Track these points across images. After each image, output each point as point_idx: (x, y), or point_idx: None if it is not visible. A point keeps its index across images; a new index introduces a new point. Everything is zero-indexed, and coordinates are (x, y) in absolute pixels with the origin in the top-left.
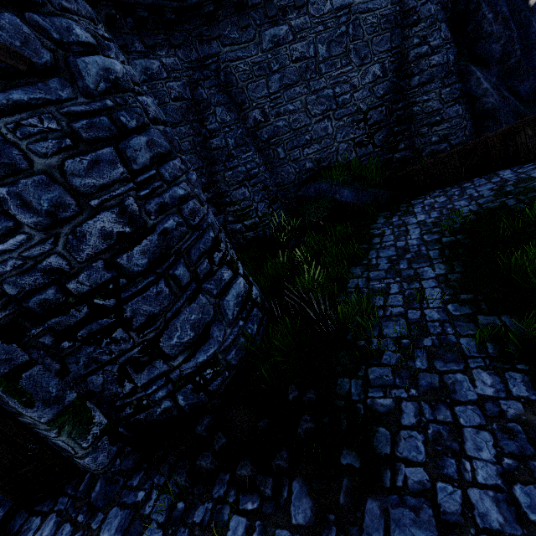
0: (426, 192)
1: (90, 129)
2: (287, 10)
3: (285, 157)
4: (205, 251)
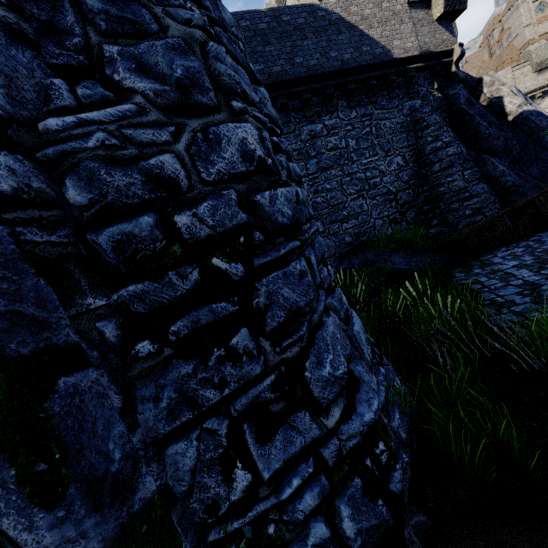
0: (488, 251)
1: (229, 44)
2: (321, 114)
3: (324, 230)
4: (323, 255)
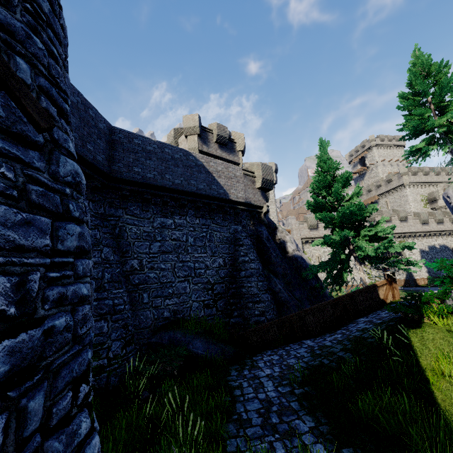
0: (261, 351)
1: (42, 196)
2: (174, 213)
3: (148, 302)
4: (75, 377)
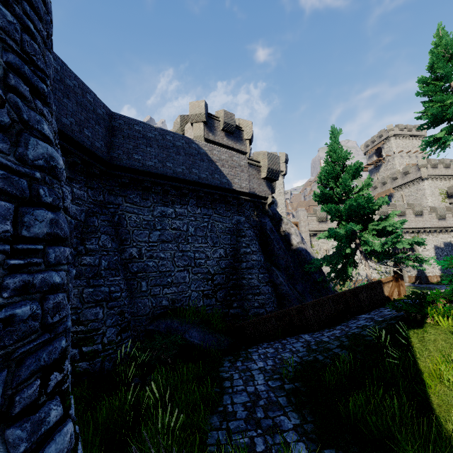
0: (257, 343)
1: (3, 180)
2: (175, 202)
3: (146, 290)
4: (44, 366)
